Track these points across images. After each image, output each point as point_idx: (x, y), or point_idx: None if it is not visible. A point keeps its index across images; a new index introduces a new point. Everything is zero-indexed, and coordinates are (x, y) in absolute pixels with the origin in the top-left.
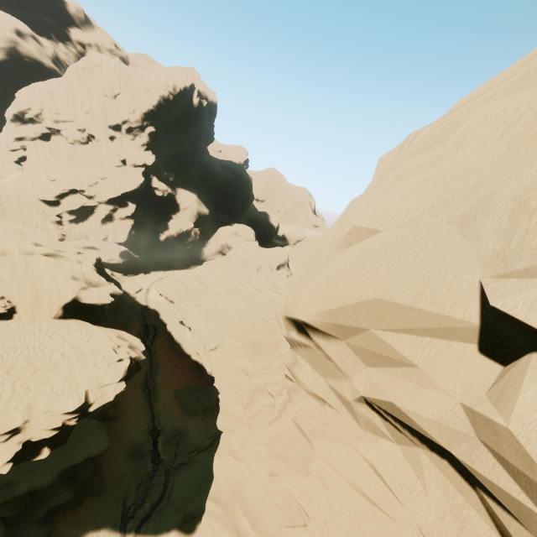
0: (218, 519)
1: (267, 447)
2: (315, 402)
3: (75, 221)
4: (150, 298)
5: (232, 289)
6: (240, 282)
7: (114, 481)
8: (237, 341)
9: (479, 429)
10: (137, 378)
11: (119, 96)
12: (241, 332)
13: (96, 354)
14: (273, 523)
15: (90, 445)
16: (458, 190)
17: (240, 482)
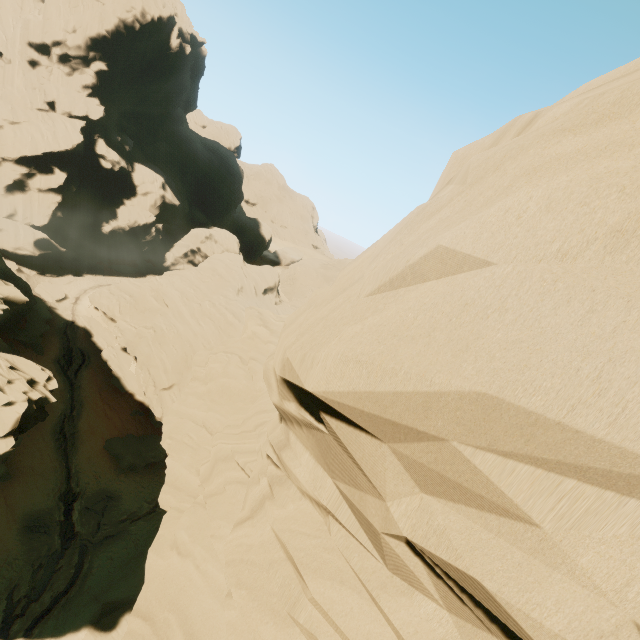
0: None
1: (229, 568)
2: (312, 508)
3: None
4: (80, 311)
5: (202, 313)
6: (213, 304)
7: None
8: (200, 385)
9: None
10: (47, 422)
11: None
12: (207, 373)
13: None
14: None
15: None
16: None
17: (183, 590)
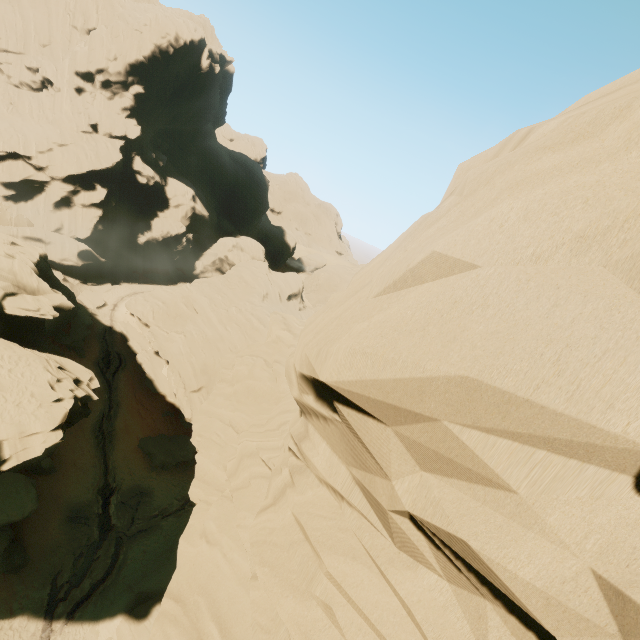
0: (176, 624)
1: (253, 548)
2: (329, 494)
3: (13, 198)
4: (117, 317)
5: (229, 318)
6: (240, 310)
7: (42, 552)
8: (227, 387)
9: (632, 628)
10: (88, 421)
11: (95, 31)
12: (234, 375)
13: (21, 389)
14: (249, 631)
15: (8, 507)
16: (634, 213)
17: (211, 576)
